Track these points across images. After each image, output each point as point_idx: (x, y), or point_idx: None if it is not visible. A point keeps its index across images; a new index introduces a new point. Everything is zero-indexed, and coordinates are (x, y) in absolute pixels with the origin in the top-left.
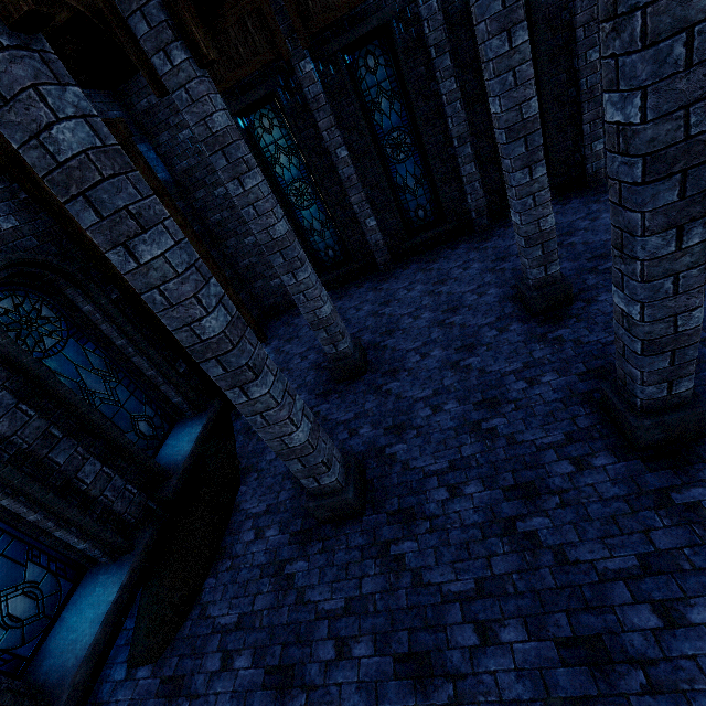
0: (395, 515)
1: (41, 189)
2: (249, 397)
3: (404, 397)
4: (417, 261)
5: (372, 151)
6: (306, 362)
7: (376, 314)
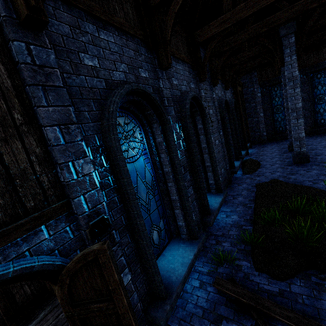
0: (320, 162)
1: (236, 91)
2: (297, 122)
3: (318, 152)
4: (316, 135)
5: (310, 99)
6: (273, 150)
7: None
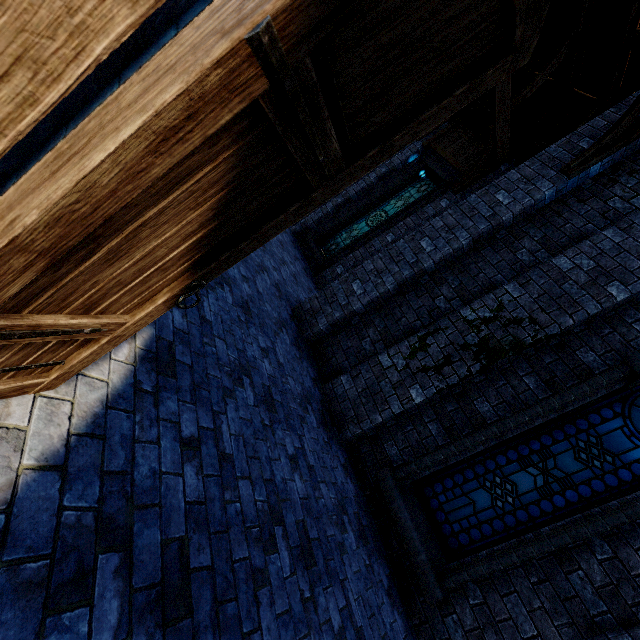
0: None
1: None
2: None
3: None
4: None
5: None
6: None
7: None
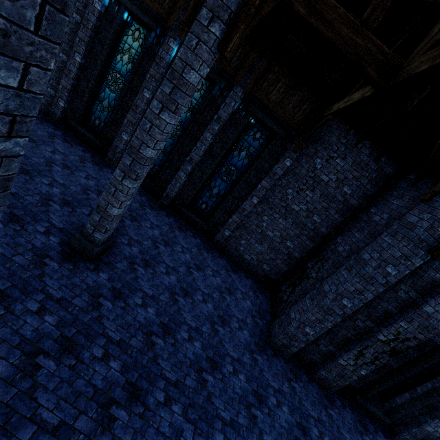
0: None
1: None
2: None
3: None
4: None
5: None
6: None
7: (49, 162)
